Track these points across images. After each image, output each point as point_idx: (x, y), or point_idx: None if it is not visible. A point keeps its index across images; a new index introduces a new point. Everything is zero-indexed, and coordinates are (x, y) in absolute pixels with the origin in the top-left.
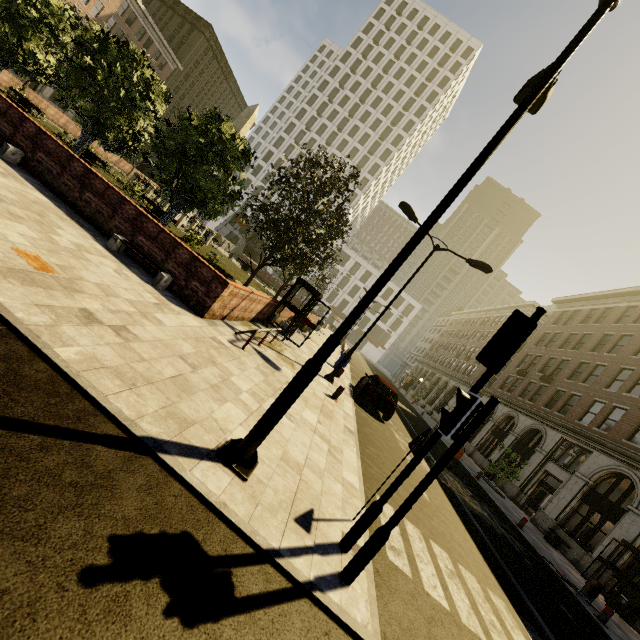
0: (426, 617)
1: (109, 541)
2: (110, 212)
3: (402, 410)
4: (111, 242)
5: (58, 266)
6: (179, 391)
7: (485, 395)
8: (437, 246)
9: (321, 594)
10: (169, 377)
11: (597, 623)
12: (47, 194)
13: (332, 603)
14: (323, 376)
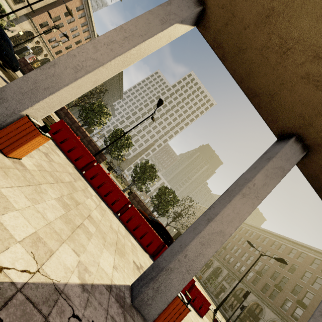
0: None
1: None
2: None
3: None
4: None
5: None
6: None
7: None
8: None
9: None
10: None
11: None
12: None
13: None
14: None
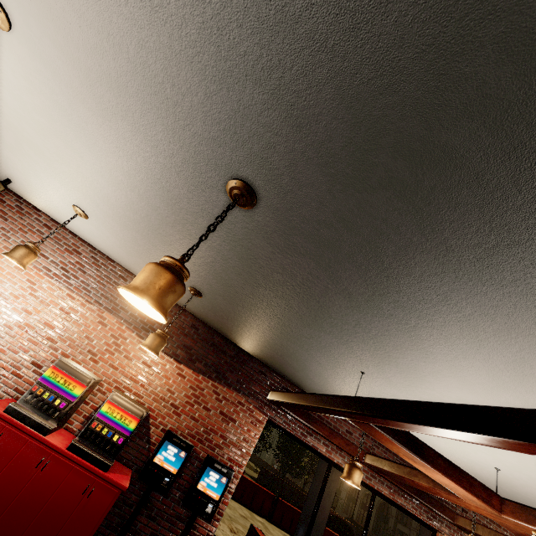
0: None
1: None
2: None
3: None
4: None
5: None
6: None
7: None
8: None
9: None
10: None
11: None
12: None
13: None
14: None
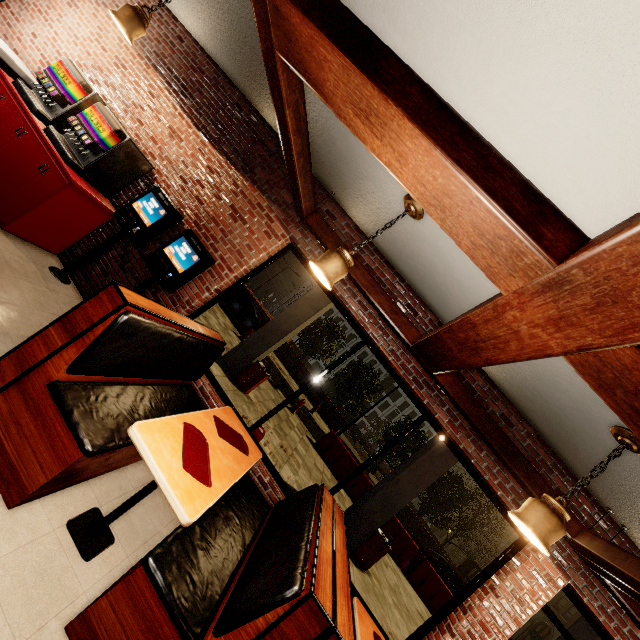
0: None
1: None
2: None
3: None
4: None
5: None
6: None
7: None
8: None
9: None
10: None
11: None
12: None
13: None
14: None
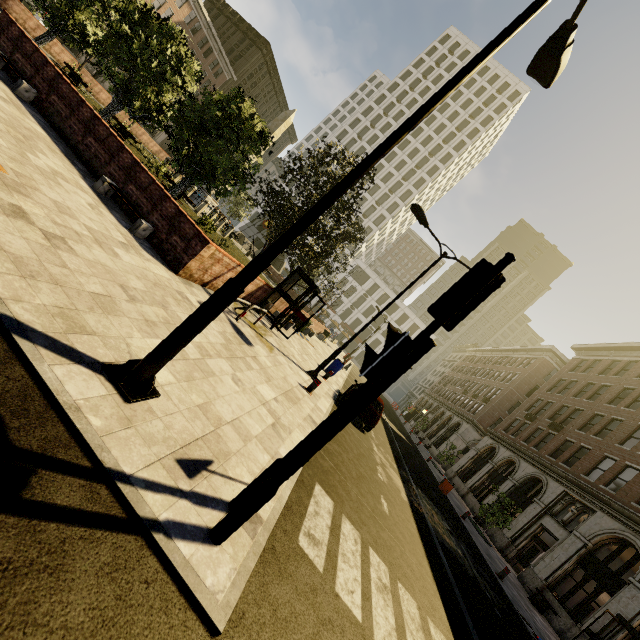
0: (321, 617)
1: None
2: (107, 158)
3: (394, 433)
4: (99, 183)
5: (13, 170)
6: (95, 305)
7: (488, 435)
8: (445, 253)
9: (164, 538)
10: (90, 291)
11: None
12: (50, 132)
13: (176, 553)
14: (306, 371)
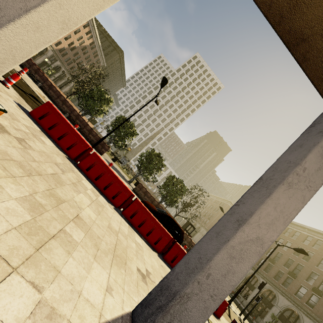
0: None
1: (239, 320)
2: None
3: None
4: None
5: None
6: None
7: None
8: None
9: None
10: None
11: (252, 321)
12: None
13: None
14: None
